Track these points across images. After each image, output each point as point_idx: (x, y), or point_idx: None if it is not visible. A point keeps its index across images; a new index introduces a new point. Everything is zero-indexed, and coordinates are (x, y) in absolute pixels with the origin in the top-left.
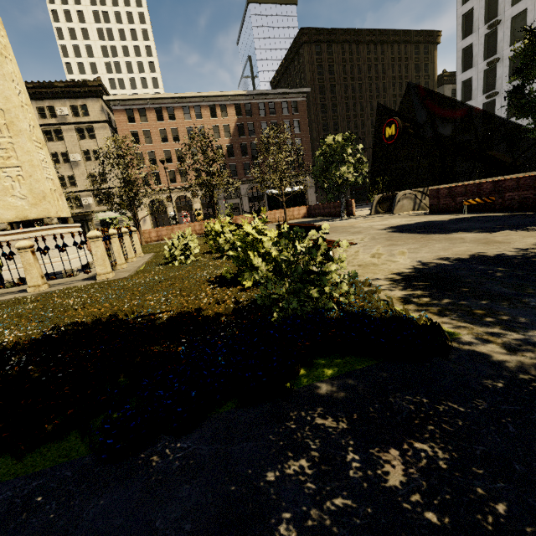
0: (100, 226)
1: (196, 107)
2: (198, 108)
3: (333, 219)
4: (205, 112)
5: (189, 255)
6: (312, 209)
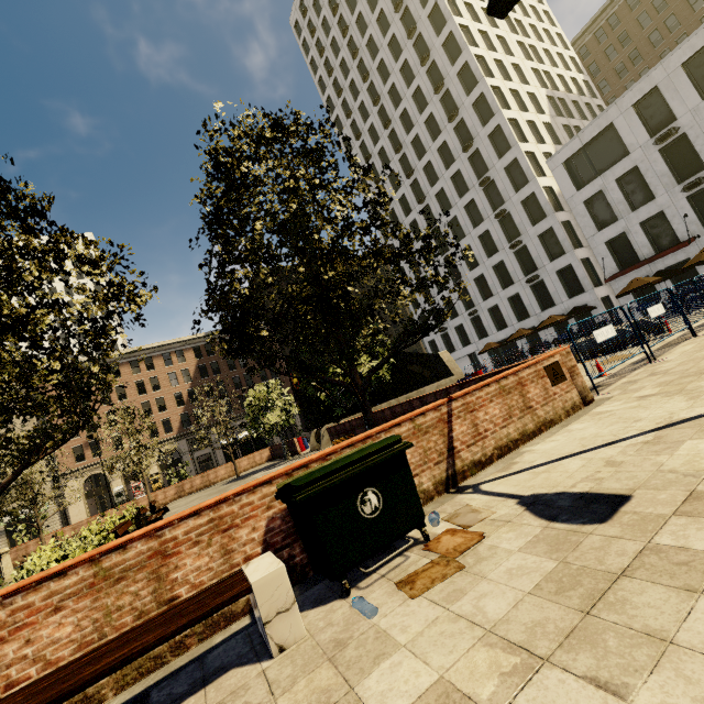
0: (6, 534)
1: (147, 359)
2: (150, 359)
3: (279, 463)
4: (158, 362)
5: None
6: (274, 450)
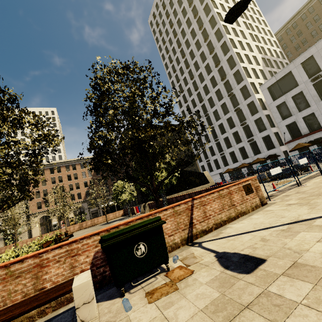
0: (3, 239)
1: (73, 165)
2: (74, 165)
3: (126, 217)
4: (78, 166)
5: None
6: (125, 211)
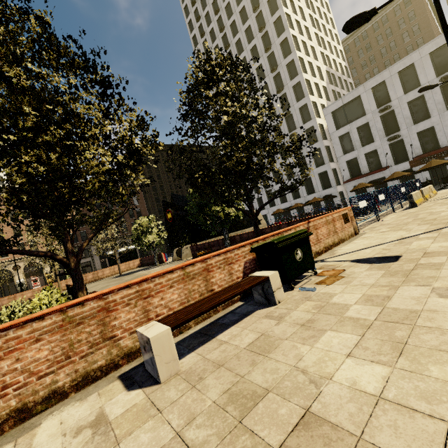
0: None
1: None
2: None
3: (151, 267)
4: None
5: (14, 318)
6: (143, 260)
